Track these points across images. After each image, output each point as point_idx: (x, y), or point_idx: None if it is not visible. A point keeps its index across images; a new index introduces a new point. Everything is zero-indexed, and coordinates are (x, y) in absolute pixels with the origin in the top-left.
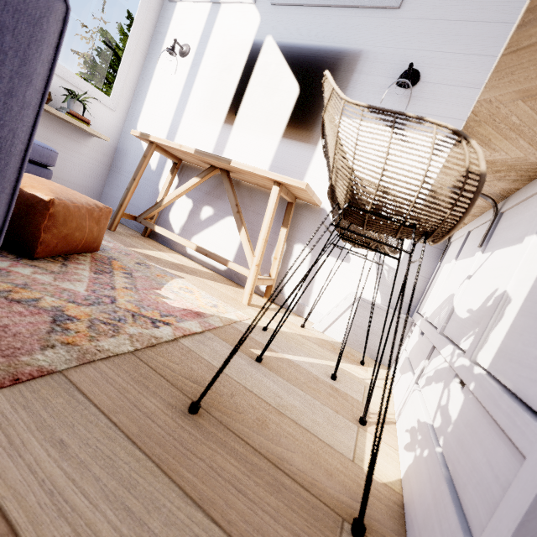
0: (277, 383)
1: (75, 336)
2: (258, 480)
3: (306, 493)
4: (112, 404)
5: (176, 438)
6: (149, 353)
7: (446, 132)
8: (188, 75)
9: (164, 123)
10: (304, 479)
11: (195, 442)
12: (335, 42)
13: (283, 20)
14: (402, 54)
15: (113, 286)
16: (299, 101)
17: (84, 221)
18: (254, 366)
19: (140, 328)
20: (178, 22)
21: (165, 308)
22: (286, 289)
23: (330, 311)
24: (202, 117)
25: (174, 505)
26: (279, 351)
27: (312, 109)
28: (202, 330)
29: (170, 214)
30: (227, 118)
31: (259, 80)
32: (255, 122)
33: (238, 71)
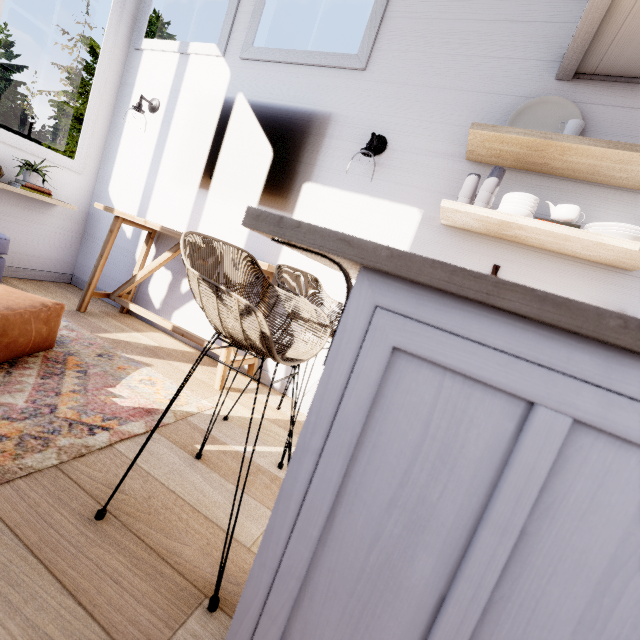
0: (207, 480)
1: (1, 456)
2: (139, 571)
3: (181, 579)
4: (21, 518)
5: (73, 543)
6: (75, 464)
7: (414, 202)
8: (159, 134)
9: (137, 186)
10: (186, 568)
11: (91, 545)
12: (305, 103)
13: (253, 77)
14: (370, 119)
15: (59, 391)
16: (274, 166)
17: (29, 325)
18: (190, 464)
19: (73, 438)
20: (145, 73)
21: (112, 410)
22: (270, 366)
23: (308, 390)
24: (177, 181)
25: (51, 596)
26: (231, 442)
27: (286, 175)
28: (146, 430)
29: (149, 287)
30: (203, 182)
31: (233, 141)
32: (231, 188)
33: (211, 131)
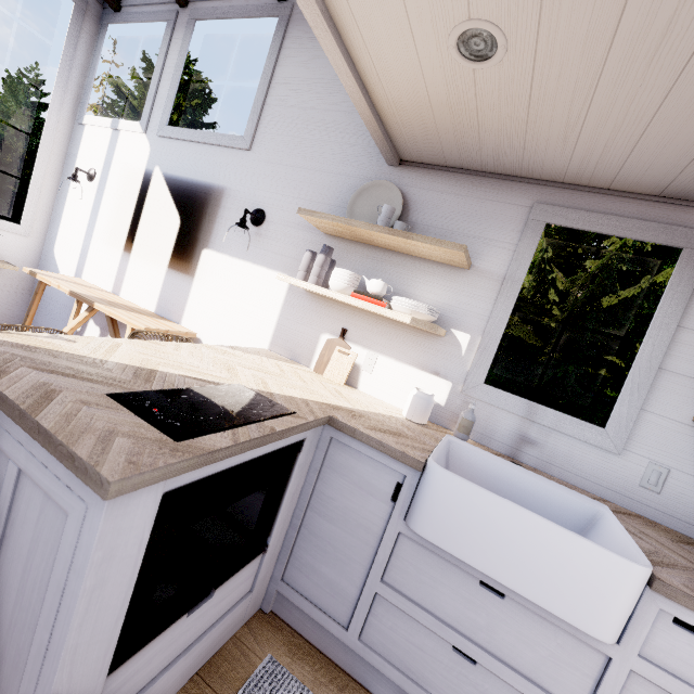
0: None
1: None
2: None
3: None
4: None
5: None
6: None
7: (284, 270)
8: (95, 200)
9: (76, 248)
10: None
11: None
12: (205, 177)
13: (167, 152)
14: (253, 194)
15: None
16: (181, 233)
17: None
18: None
19: None
20: (86, 145)
21: None
22: None
23: None
24: (107, 244)
25: None
26: None
27: (190, 241)
28: None
29: None
30: (126, 246)
31: (150, 209)
32: (148, 252)
33: (134, 200)
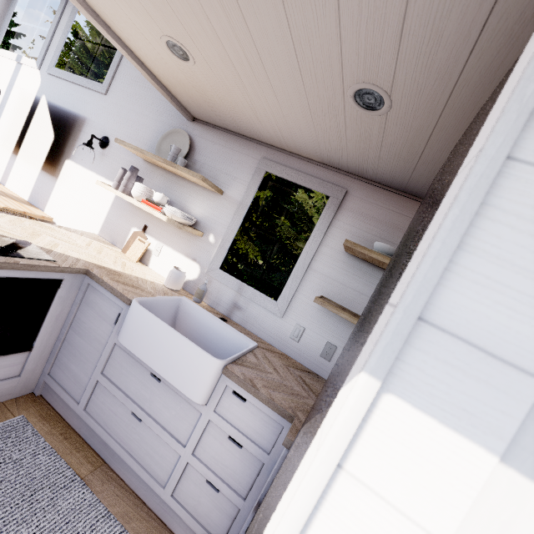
0: None
1: None
2: None
3: None
4: None
5: None
6: None
7: None
8: None
9: None
10: None
11: None
12: (75, 109)
13: (52, 86)
14: (104, 126)
15: None
16: (53, 146)
17: None
18: None
19: None
20: None
21: None
22: None
23: None
24: (1, 146)
25: None
26: None
27: (58, 153)
28: None
29: None
30: (15, 150)
31: (35, 125)
32: (29, 156)
33: (25, 117)
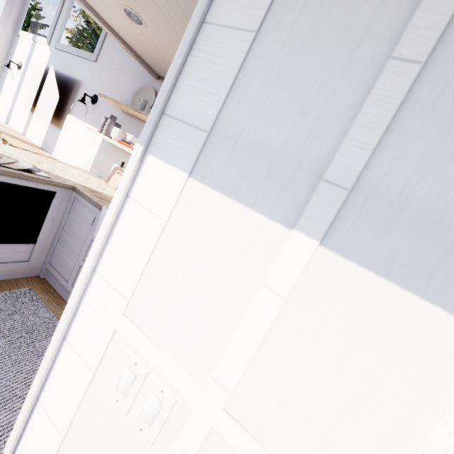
0: None
1: None
2: None
3: None
4: None
5: None
6: None
7: None
8: (20, 81)
9: (7, 107)
10: None
11: None
12: (74, 74)
13: (58, 58)
14: (94, 86)
15: None
16: (58, 104)
17: None
18: None
19: None
20: (19, 48)
21: None
22: None
23: None
24: (23, 106)
25: None
26: None
27: (62, 109)
28: None
29: None
30: (32, 109)
31: (46, 89)
32: (42, 113)
33: (39, 83)
